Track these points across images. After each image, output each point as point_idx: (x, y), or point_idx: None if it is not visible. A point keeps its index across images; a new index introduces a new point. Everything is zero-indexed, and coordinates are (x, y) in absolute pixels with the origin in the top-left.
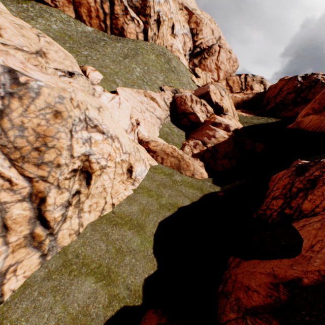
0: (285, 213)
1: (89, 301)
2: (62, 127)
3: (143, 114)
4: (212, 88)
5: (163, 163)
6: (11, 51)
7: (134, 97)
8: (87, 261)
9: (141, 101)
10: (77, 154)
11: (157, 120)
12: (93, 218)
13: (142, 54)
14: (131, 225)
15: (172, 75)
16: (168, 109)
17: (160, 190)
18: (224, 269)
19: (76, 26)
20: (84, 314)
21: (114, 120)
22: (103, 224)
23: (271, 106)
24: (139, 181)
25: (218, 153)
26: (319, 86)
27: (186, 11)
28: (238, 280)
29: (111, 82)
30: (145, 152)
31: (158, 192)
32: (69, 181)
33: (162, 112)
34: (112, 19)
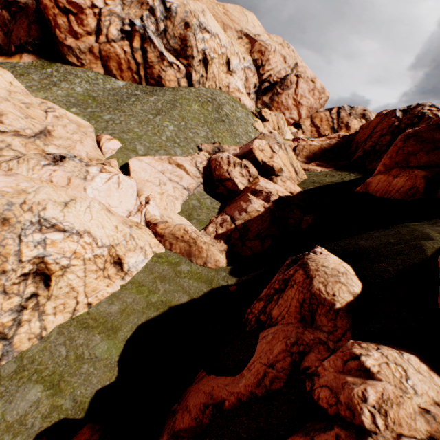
0: (261, 319)
1: (30, 410)
2: (9, 234)
3: (162, 187)
4: (256, 144)
5: (172, 249)
6: (8, 139)
7: (154, 167)
8: (41, 368)
9: (162, 171)
10: (28, 257)
11: (184, 191)
12: (63, 319)
13: (182, 106)
14: (103, 328)
15: (220, 127)
16: (200, 176)
17: (156, 285)
18: (189, 385)
19: (105, 83)
20: (20, 423)
21: (94, 209)
22: (73, 327)
23: (358, 155)
24: (132, 273)
25: (248, 231)
26: (424, 123)
27: (247, 39)
28: (187, 398)
29: (130, 150)
30: (151, 236)
31: (151, 287)
32: (19, 285)
33: (191, 180)
34: (147, 68)
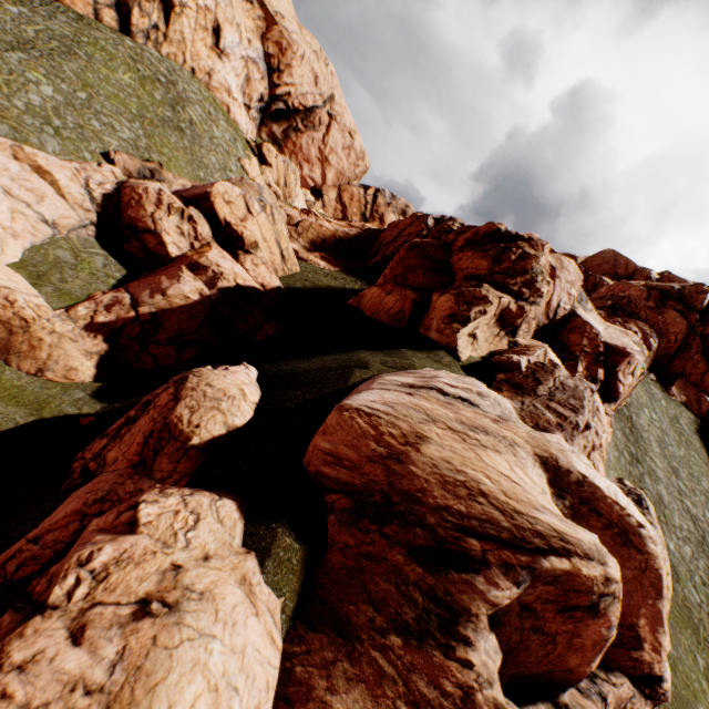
0: (91, 468)
1: None
2: None
3: None
4: (220, 188)
5: None
6: None
7: None
8: None
9: None
10: None
11: (42, 227)
12: None
13: (91, 60)
14: None
15: (172, 138)
16: (94, 209)
17: None
18: None
19: None
20: None
21: None
22: None
23: (377, 260)
24: None
25: (161, 329)
26: None
27: (262, 11)
28: None
29: None
30: None
31: None
32: None
33: (69, 211)
34: None
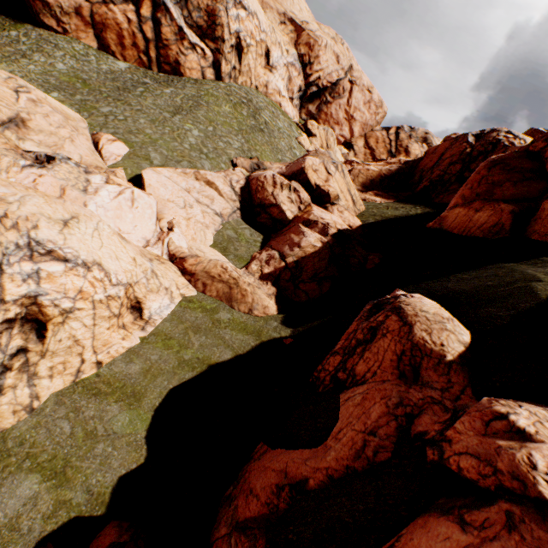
0: (339, 377)
1: (24, 509)
2: None
3: (188, 210)
4: (309, 162)
5: (206, 291)
6: None
7: (176, 183)
8: (36, 451)
9: (188, 189)
10: (13, 296)
11: (216, 218)
12: (62, 384)
13: (208, 105)
14: (121, 394)
15: (259, 138)
16: (237, 199)
17: (188, 337)
18: (245, 462)
19: (100, 62)
20: (10, 528)
21: (104, 233)
22: (77, 394)
23: (423, 186)
24: (155, 323)
25: (302, 272)
26: (499, 152)
27: (292, 26)
28: (249, 479)
29: (141, 157)
30: (178, 274)
31: (183, 341)
32: (0, 337)
33: (225, 204)
34: (160, 47)
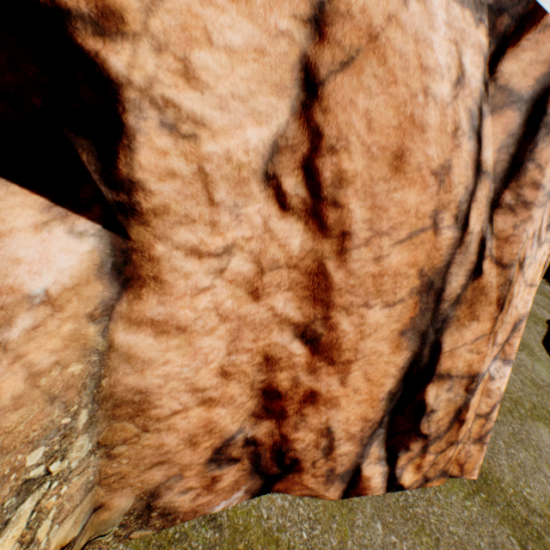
0: None
1: None
2: None
3: None
4: None
5: None
6: None
7: None
8: (514, 397)
9: None
10: None
11: None
12: None
13: None
14: None
15: None
16: None
17: None
18: None
19: None
20: None
21: None
22: None
23: None
24: None
25: None
26: None
27: None
28: None
29: None
30: None
31: None
32: None
33: None
34: None
